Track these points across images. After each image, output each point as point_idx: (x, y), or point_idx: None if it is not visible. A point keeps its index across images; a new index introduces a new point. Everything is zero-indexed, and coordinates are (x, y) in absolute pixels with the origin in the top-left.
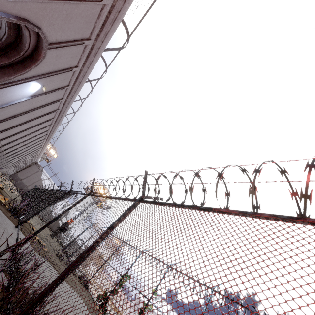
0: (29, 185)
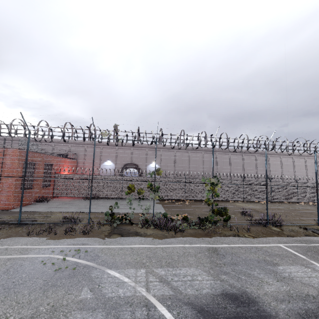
0: None
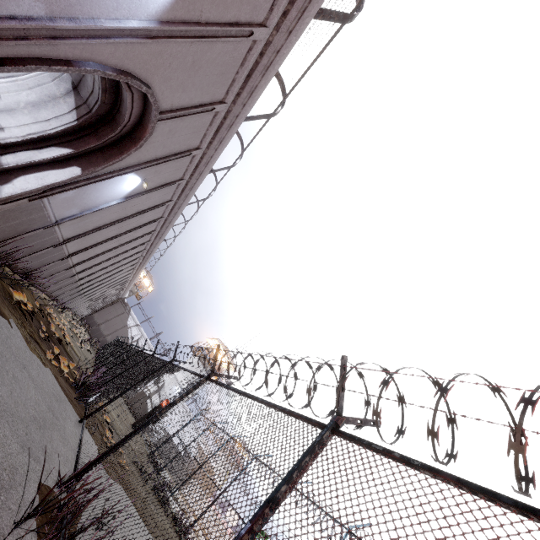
0: (108, 335)
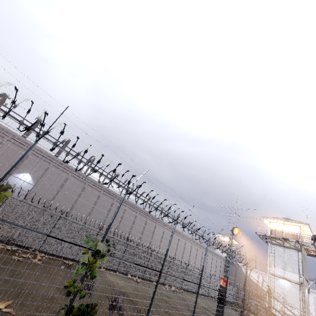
0: None
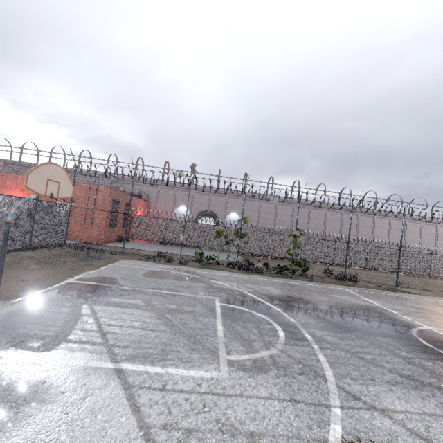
0: None
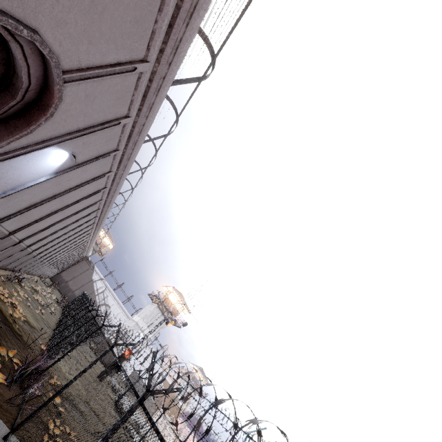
0: (76, 290)
